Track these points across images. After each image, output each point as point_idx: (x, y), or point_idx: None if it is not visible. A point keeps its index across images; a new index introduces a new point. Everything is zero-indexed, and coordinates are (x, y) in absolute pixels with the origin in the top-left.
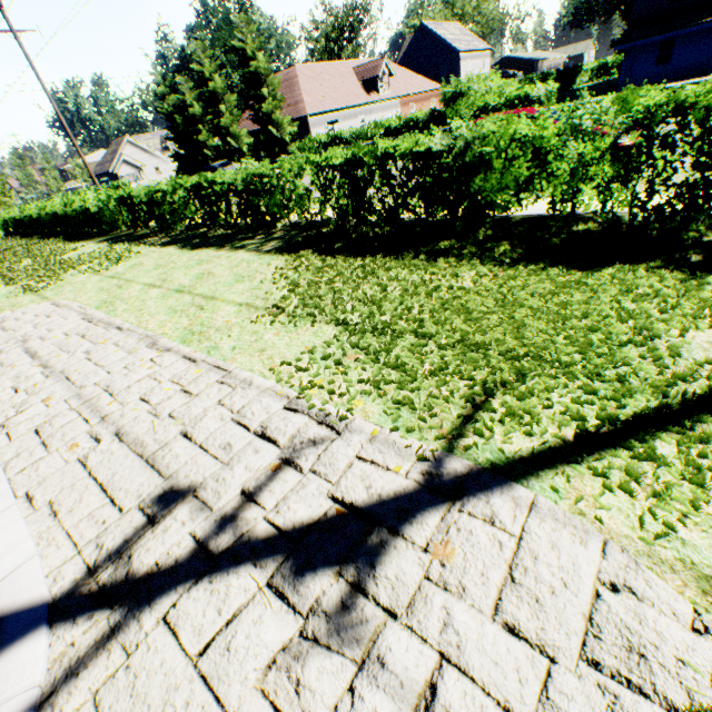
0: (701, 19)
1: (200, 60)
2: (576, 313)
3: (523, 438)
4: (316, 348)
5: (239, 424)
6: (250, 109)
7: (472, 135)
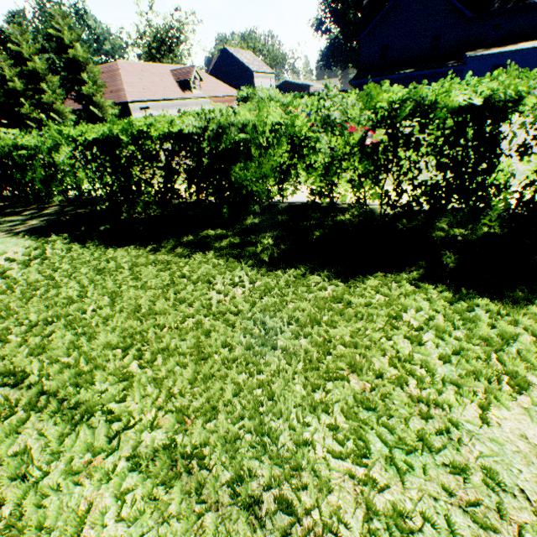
0: (399, 71)
1: (19, 41)
2: (342, 364)
3: None
4: None
5: None
6: (71, 90)
7: (227, 119)
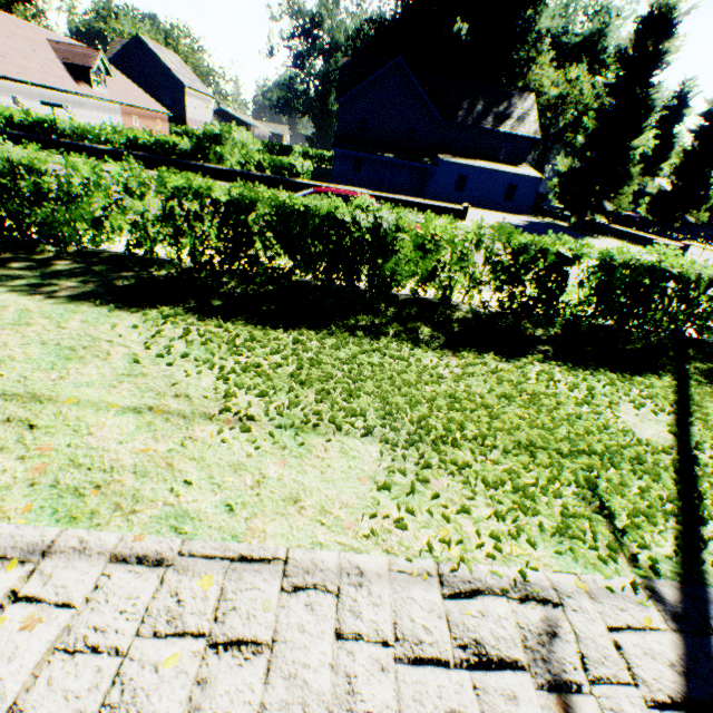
0: (380, 152)
1: None
2: (552, 402)
3: (666, 538)
4: (376, 478)
5: (424, 662)
6: None
7: (391, 220)
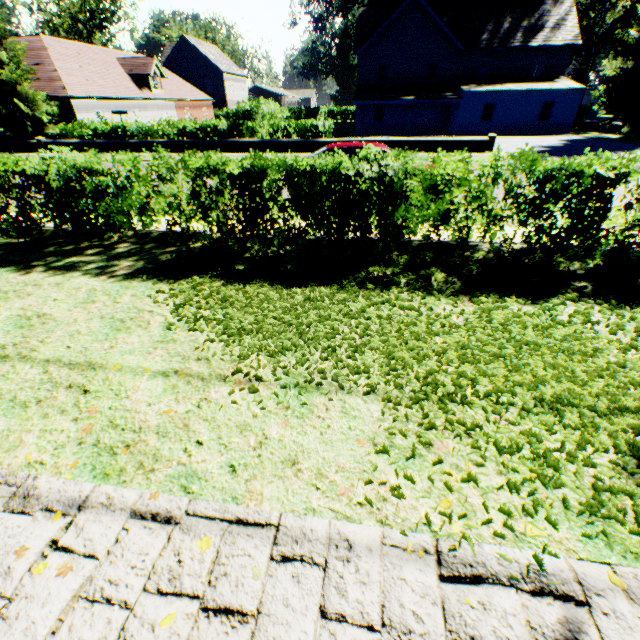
0: (400, 97)
1: None
2: (587, 348)
3: None
4: (375, 440)
5: None
6: None
7: (397, 166)
